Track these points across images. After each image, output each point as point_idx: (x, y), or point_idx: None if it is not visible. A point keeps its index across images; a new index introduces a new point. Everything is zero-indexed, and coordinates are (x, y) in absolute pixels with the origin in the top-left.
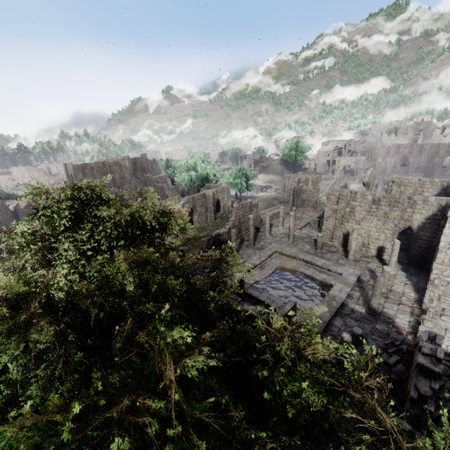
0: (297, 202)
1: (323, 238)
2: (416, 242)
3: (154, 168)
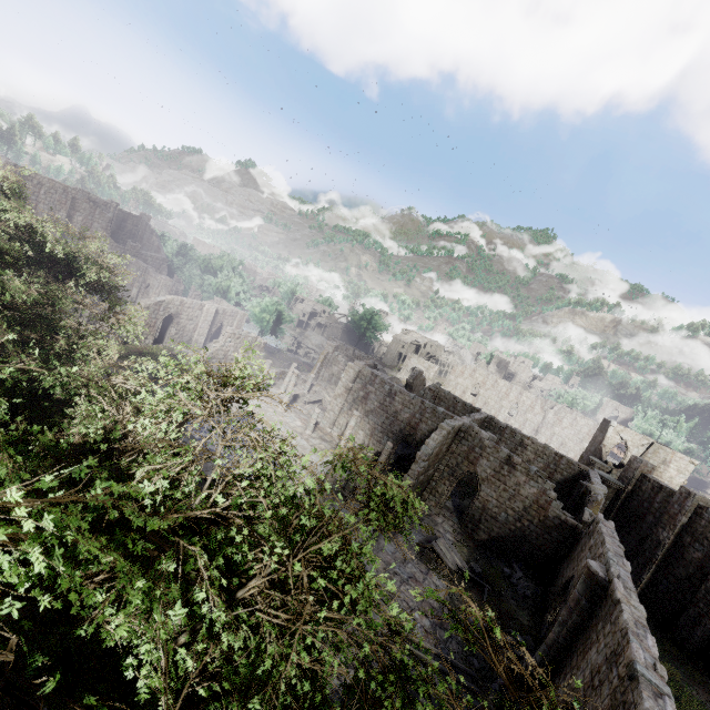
0: (325, 374)
1: (323, 421)
2: (413, 457)
3: (152, 241)
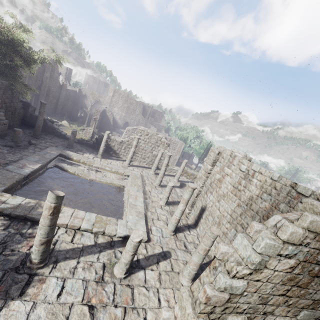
0: None
1: None
2: None
3: (162, 120)
